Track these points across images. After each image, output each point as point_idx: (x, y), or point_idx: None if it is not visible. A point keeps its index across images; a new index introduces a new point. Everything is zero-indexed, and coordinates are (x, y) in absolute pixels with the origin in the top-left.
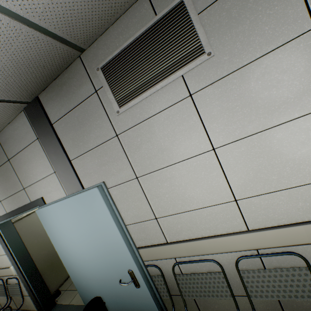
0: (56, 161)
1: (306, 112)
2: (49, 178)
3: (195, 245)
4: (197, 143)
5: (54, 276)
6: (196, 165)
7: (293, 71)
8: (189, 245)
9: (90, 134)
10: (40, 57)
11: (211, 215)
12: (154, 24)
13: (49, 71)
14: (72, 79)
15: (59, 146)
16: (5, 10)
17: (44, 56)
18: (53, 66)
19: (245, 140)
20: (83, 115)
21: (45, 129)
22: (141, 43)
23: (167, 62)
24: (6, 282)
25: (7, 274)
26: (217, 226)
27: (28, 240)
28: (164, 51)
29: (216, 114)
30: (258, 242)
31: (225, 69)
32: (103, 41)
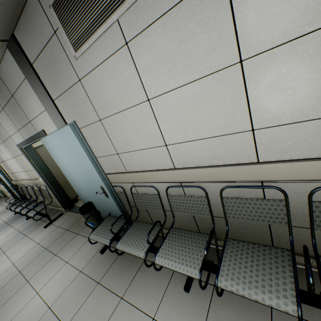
0: (43, 100)
1: (214, 70)
2: (44, 114)
3: (142, 175)
4: (136, 93)
5: (72, 189)
6: (138, 114)
7: (204, 23)
8: (138, 175)
9: (61, 77)
10: None
11: (151, 155)
12: None
13: (9, 8)
14: (34, 17)
15: (42, 86)
16: None
17: None
18: (10, 2)
19: (170, 93)
20: (51, 57)
21: (28, 69)
22: None
23: (103, 3)
24: (40, 188)
25: (39, 183)
26: (156, 163)
27: (49, 162)
28: None
29: (147, 66)
30: (179, 177)
31: (150, 16)
32: None
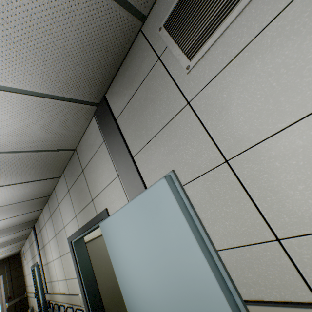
0: (119, 161)
1: None
2: (113, 183)
3: None
4: None
5: None
6: None
7: None
8: None
9: (153, 116)
10: (102, 32)
11: None
12: None
13: (112, 56)
14: (133, 60)
15: (122, 141)
16: None
17: (106, 31)
18: (115, 47)
19: None
20: (145, 95)
21: (110, 126)
22: None
23: None
24: None
25: (76, 303)
26: None
27: (97, 265)
28: None
29: None
30: None
31: None
32: None
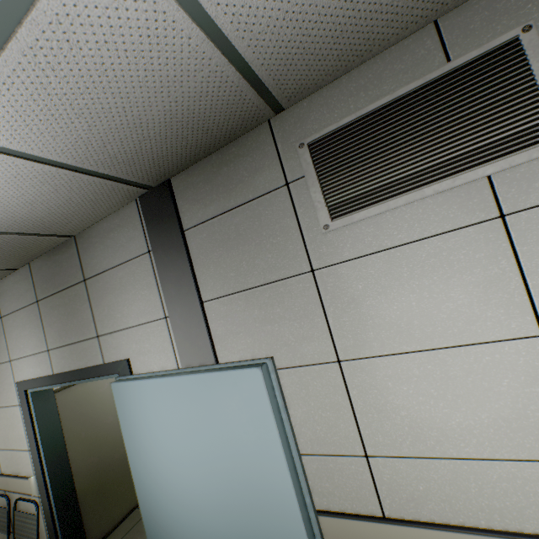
0: (175, 298)
1: None
2: (152, 326)
3: None
4: (500, 314)
5: (100, 512)
6: (489, 362)
7: None
8: (445, 538)
9: (254, 260)
10: (211, 112)
11: (512, 482)
12: (442, 75)
13: (210, 139)
14: (243, 158)
15: (188, 272)
16: (205, 21)
17: (218, 112)
18: (221, 131)
19: None
20: (249, 223)
21: (170, 237)
22: (405, 108)
23: (460, 147)
24: (15, 505)
25: (20, 490)
26: (524, 510)
27: (72, 429)
28: (454, 126)
29: None
30: None
31: None
32: (323, 98)
